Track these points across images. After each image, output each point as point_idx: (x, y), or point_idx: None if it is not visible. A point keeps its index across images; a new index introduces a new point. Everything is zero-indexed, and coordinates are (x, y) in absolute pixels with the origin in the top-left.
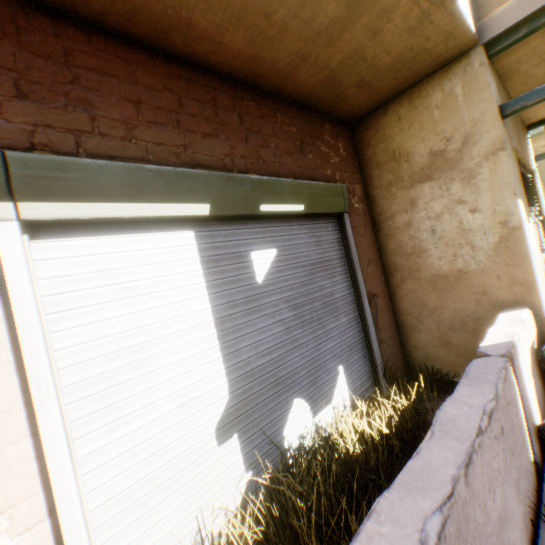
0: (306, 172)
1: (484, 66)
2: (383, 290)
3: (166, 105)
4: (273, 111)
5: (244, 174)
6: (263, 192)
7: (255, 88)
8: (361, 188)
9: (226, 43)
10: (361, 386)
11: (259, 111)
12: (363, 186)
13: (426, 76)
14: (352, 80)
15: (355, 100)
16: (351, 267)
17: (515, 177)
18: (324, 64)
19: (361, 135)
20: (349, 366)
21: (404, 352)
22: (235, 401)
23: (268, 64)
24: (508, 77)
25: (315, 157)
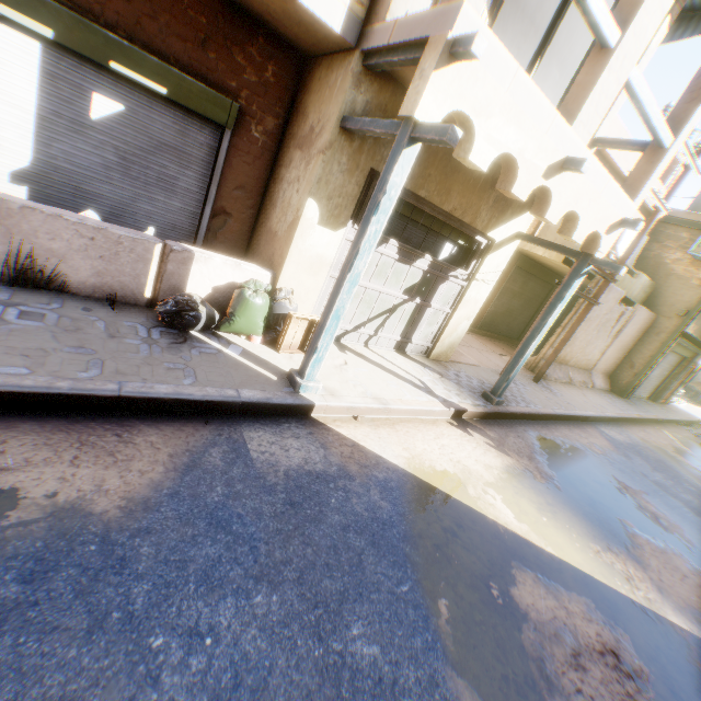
0: (197, 68)
1: (352, 74)
2: (245, 219)
3: None
4: None
5: (113, 30)
6: (118, 54)
7: None
8: (276, 125)
9: None
10: None
11: None
12: (281, 125)
13: (335, 51)
14: (258, 8)
15: (283, 32)
16: (211, 176)
17: (329, 185)
18: None
19: (307, 76)
20: (163, 235)
21: None
22: (35, 171)
23: None
24: None
25: (221, 62)
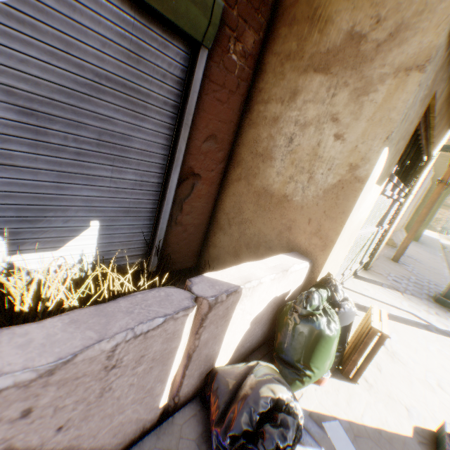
0: None
1: None
2: (213, 177)
3: None
4: None
5: None
6: None
7: None
8: (256, 41)
9: None
10: (122, 251)
11: None
12: (260, 42)
13: None
14: None
15: None
16: (177, 125)
17: (406, 122)
18: None
19: None
20: (112, 227)
21: (205, 243)
22: None
23: None
24: None
25: None
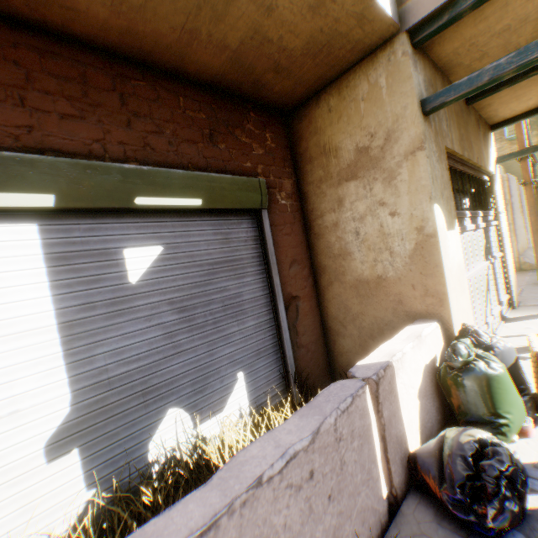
0: (214, 163)
1: (408, 56)
2: (309, 292)
3: (7, 78)
4: (174, 94)
5: (121, 162)
6: (140, 184)
7: (150, 67)
8: (292, 183)
9: (85, 11)
10: (267, 393)
11: (152, 93)
12: (295, 182)
13: (352, 64)
14: (264, 64)
15: (279, 87)
16: (267, 268)
17: (437, 180)
18: (222, 43)
19: (296, 127)
20: (253, 372)
21: (330, 356)
22: (80, 413)
23: (151, 39)
24: (451, 70)
25: (230, 147)
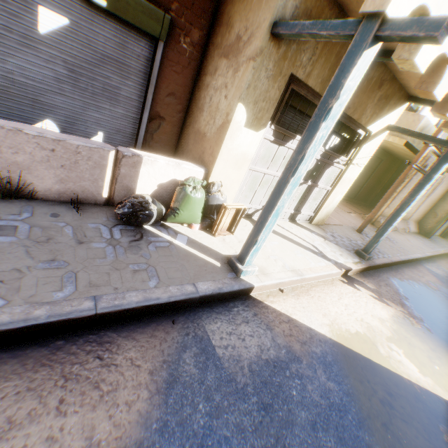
0: None
1: None
2: (175, 122)
3: None
4: None
5: None
6: None
7: None
8: (201, 36)
9: None
10: None
11: None
12: (204, 36)
13: None
14: None
15: None
16: (147, 85)
17: (256, 90)
18: None
19: None
20: (110, 138)
21: None
22: None
23: None
24: (352, 15)
25: None
